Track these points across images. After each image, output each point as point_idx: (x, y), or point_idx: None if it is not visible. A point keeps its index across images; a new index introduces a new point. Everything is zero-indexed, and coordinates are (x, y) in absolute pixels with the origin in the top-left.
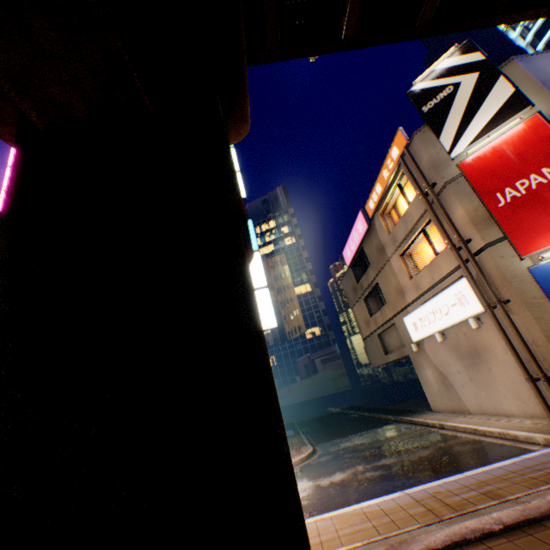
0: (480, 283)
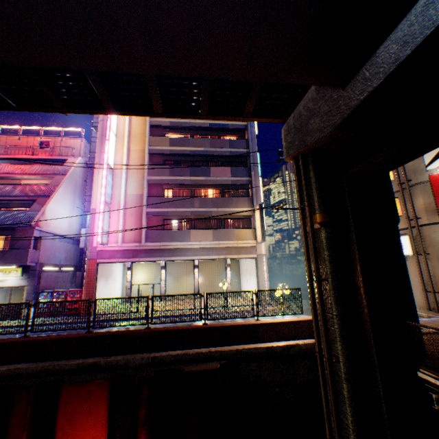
0: (415, 241)
